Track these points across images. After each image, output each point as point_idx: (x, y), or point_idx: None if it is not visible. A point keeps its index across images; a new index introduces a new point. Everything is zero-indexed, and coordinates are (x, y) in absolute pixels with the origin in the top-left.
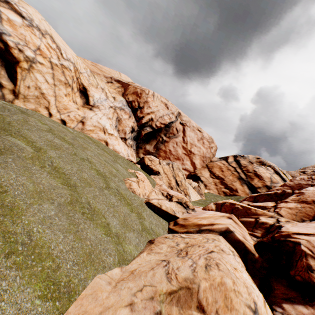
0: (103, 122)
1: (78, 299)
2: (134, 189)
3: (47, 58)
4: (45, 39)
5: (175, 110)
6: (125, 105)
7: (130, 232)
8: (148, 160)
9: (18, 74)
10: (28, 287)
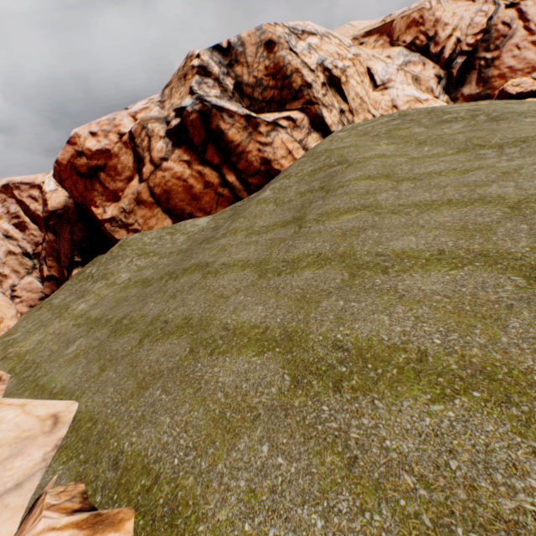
0: (408, 93)
1: None
2: None
3: (346, 58)
4: (331, 41)
5: None
6: (407, 54)
7: None
8: (512, 88)
9: (344, 92)
10: None
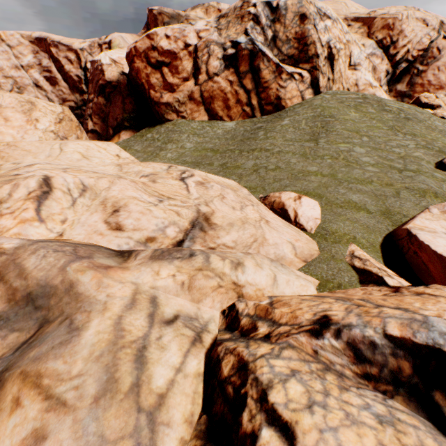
0: (367, 78)
1: None
2: (445, 116)
3: (342, 42)
4: (337, 26)
5: (436, 21)
6: (375, 48)
7: None
8: (423, 98)
9: (334, 66)
10: None
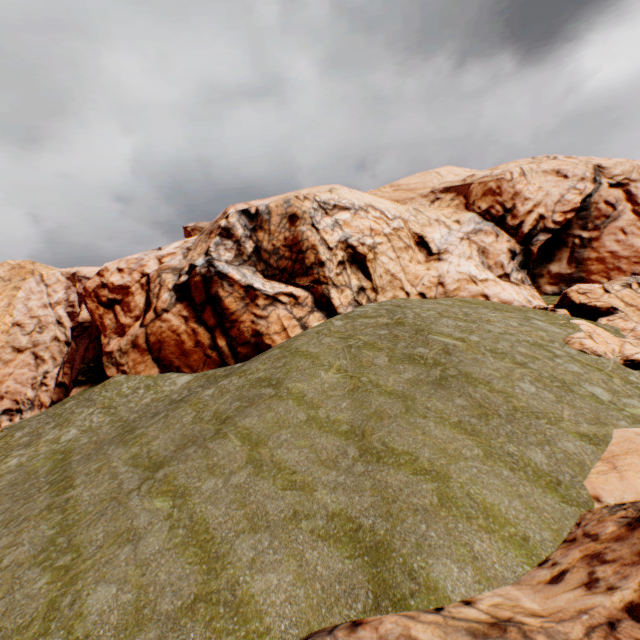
0: (464, 269)
1: (613, 443)
2: (591, 349)
3: (381, 233)
4: (369, 214)
5: (584, 167)
6: (480, 222)
7: (625, 397)
8: (576, 295)
9: (369, 268)
10: (567, 433)
